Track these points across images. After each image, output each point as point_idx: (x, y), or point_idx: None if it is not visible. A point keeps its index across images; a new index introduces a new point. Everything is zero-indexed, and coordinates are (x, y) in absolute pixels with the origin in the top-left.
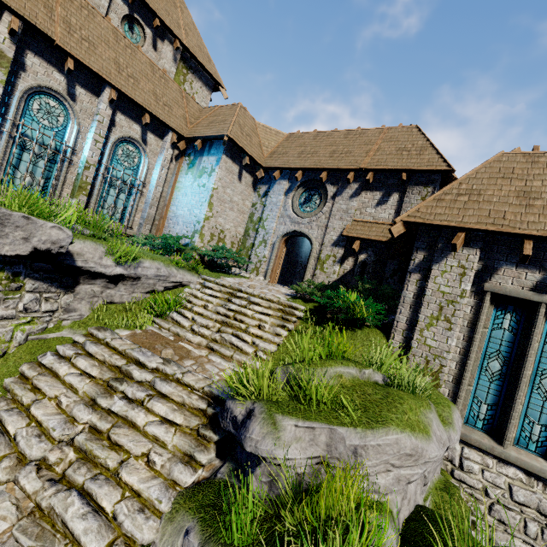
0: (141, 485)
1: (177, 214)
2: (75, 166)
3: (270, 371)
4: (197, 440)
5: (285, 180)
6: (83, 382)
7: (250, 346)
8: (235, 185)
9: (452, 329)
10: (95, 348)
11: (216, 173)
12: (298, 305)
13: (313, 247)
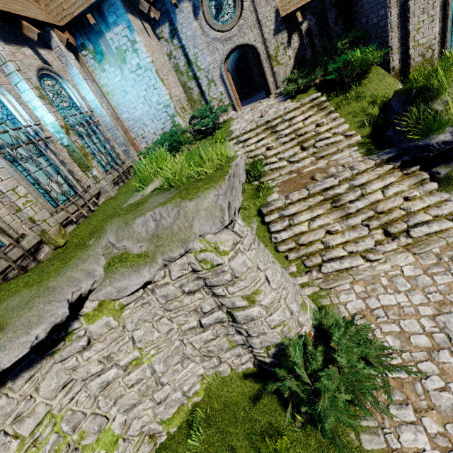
0: (428, 203)
1: (136, 118)
2: (54, 141)
3: (362, 136)
4: (410, 177)
5: (184, 1)
6: (325, 219)
7: (336, 137)
8: (151, 44)
9: (434, 20)
10: (294, 209)
11: (140, 42)
12: (316, 95)
13: (259, 50)
